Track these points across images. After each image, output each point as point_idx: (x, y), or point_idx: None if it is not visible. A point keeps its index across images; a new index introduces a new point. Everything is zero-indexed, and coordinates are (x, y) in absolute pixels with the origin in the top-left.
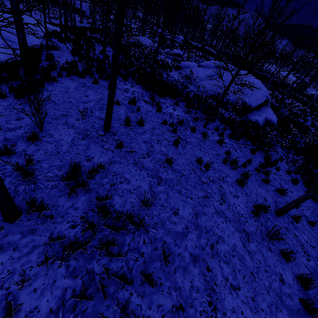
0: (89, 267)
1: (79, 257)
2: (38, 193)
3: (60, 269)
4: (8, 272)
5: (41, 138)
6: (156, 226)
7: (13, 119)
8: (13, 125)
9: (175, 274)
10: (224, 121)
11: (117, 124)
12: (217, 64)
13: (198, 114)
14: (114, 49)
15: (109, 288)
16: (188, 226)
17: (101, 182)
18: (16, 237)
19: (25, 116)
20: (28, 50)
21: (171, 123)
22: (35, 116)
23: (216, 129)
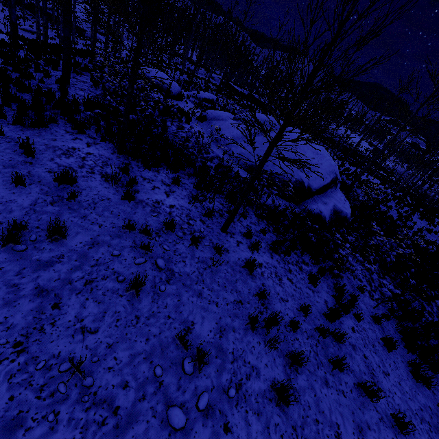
0: None
1: None
2: None
3: None
4: None
5: None
6: None
7: None
8: None
9: None
10: (265, 216)
11: None
12: (262, 119)
13: (219, 201)
14: None
15: None
16: None
17: None
18: None
19: None
20: None
21: (144, 229)
22: None
23: (247, 234)
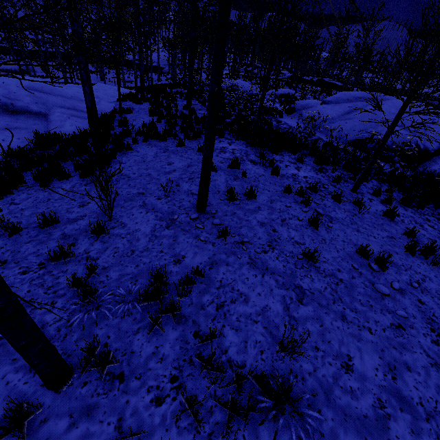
0: None
1: None
2: (102, 327)
3: None
4: None
5: (110, 231)
6: (316, 400)
7: (76, 206)
8: (75, 214)
9: None
10: (386, 179)
11: (215, 199)
12: (354, 96)
13: (338, 171)
14: (211, 83)
15: None
16: (383, 401)
17: (200, 301)
18: (60, 425)
19: (91, 200)
20: (97, 115)
21: (299, 190)
22: (102, 198)
23: (376, 193)
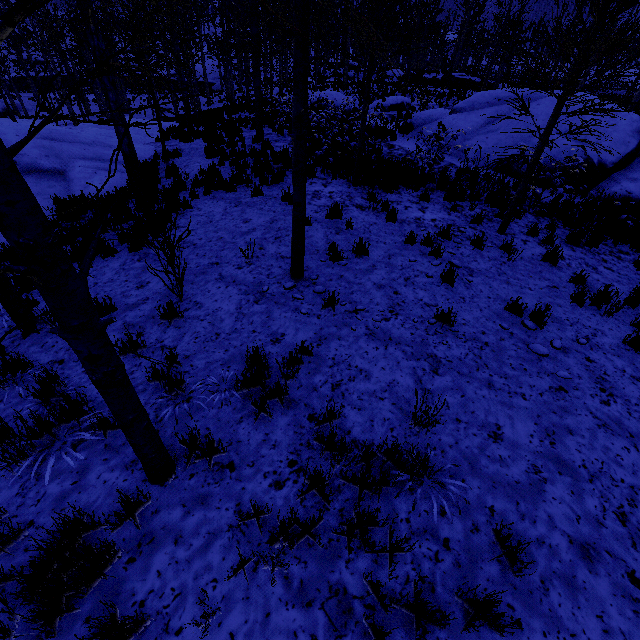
0: (332, 580)
1: (306, 554)
2: (198, 419)
3: (272, 585)
4: (173, 592)
5: (184, 314)
6: (459, 471)
7: (133, 289)
8: (134, 298)
9: (546, 594)
10: (546, 212)
11: (314, 261)
12: (496, 96)
13: (479, 207)
14: (295, 103)
15: (392, 634)
16: (538, 466)
17: (311, 382)
18: (174, 514)
19: (150, 279)
20: (138, 164)
21: (425, 238)
22: (169, 272)
23: (532, 231)
